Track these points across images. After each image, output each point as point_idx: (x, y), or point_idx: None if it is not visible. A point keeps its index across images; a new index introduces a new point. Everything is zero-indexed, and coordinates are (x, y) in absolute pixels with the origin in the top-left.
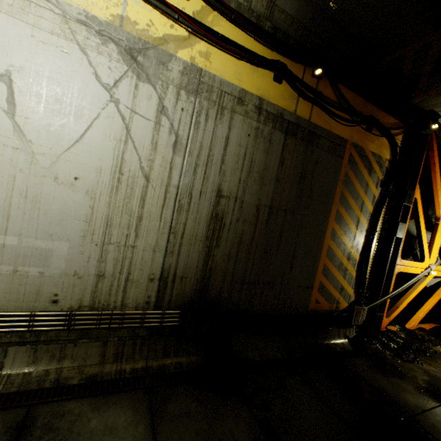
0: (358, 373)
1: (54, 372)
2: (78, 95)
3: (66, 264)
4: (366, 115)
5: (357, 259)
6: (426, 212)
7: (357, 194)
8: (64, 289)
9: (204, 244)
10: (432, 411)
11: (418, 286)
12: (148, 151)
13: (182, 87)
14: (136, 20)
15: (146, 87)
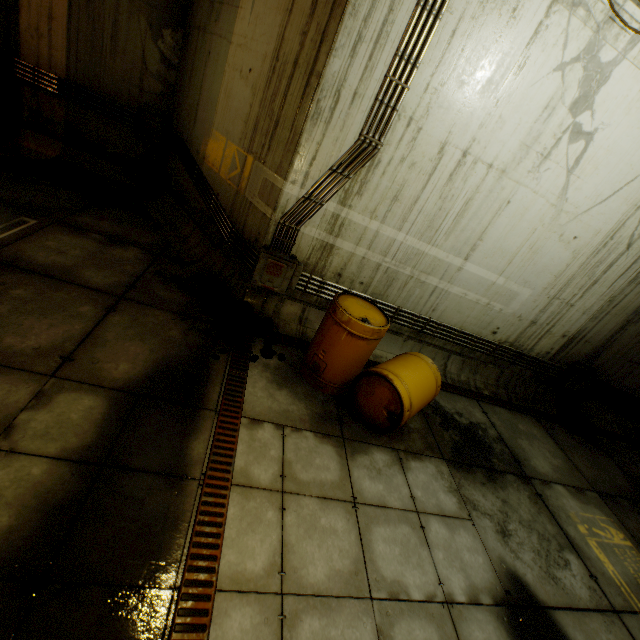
0: None
1: (472, 381)
2: (634, 155)
3: (518, 308)
4: None
5: None
6: None
7: None
8: (505, 325)
9: (626, 318)
10: None
11: None
12: None
13: None
14: None
15: None
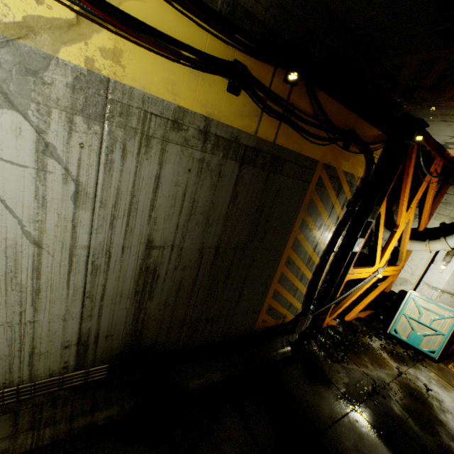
0: (289, 387)
1: None
2: None
3: None
4: (346, 129)
5: (310, 278)
6: (391, 207)
7: (320, 218)
8: None
9: (134, 300)
10: (341, 421)
11: (364, 287)
12: (32, 209)
13: (77, 111)
14: None
15: (7, 114)
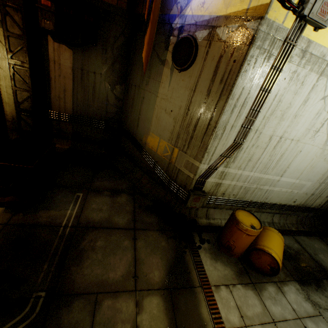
0: None
1: (285, 224)
2: None
3: (305, 190)
4: None
5: None
6: None
7: None
8: (299, 198)
9: None
10: None
11: None
12: None
13: None
14: None
15: None
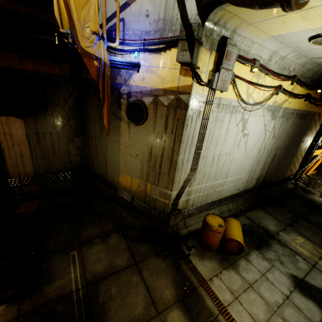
0: (301, 195)
1: (237, 207)
2: (258, 131)
3: (242, 180)
4: None
5: (303, 155)
6: None
7: (312, 132)
8: (240, 186)
9: (269, 165)
10: None
11: (316, 159)
12: (267, 141)
13: (280, 117)
14: (277, 100)
15: (272, 121)
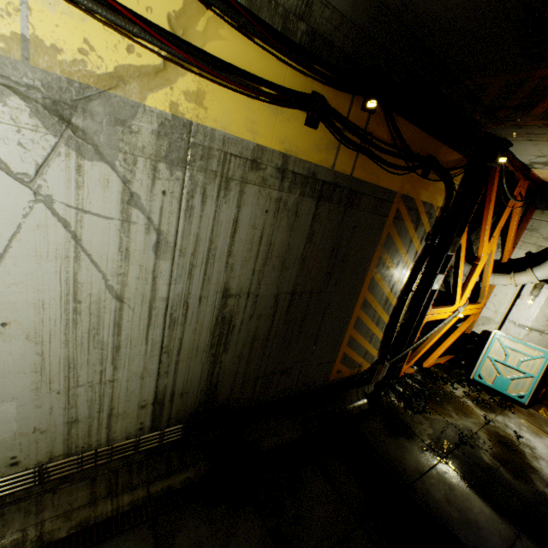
0: (370, 441)
1: (34, 529)
2: None
3: (19, 424)
4: (425, 155)
5: (387, 321)
6: (469, 237)
7: (397, 255)
8: (23, 448)
9: (209, 354)
10: (429, 473)
11: (443, 328)
12: (116, 262)
13: (161, 158)
14: (56, 42)
15: (97, 167)
